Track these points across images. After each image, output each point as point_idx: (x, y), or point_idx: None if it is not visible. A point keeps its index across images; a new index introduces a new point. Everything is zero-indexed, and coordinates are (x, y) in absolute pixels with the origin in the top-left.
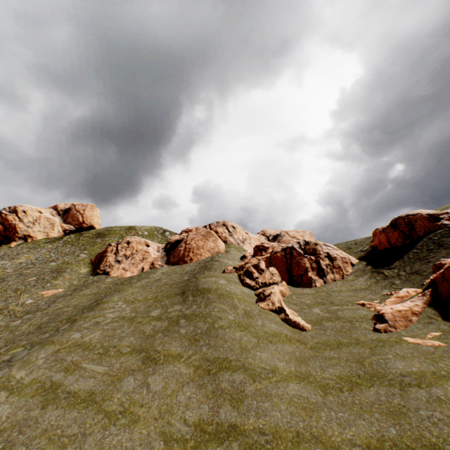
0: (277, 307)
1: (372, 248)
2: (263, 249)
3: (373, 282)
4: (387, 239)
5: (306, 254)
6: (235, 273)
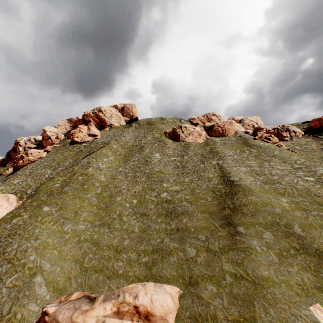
0: (286, 149)
1: (309, 127)
2: (260, 129)
3: (315, 140)
4: (320, 123)
5: (283, 131)
6: (259, 139)
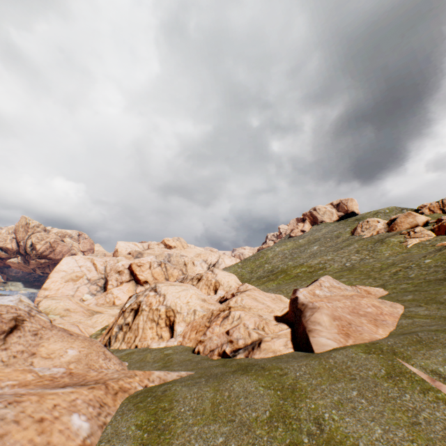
0: (407, 244)
1: None
2: (440, 221)
3: None
4: None
5: None
6: (405, 234)
